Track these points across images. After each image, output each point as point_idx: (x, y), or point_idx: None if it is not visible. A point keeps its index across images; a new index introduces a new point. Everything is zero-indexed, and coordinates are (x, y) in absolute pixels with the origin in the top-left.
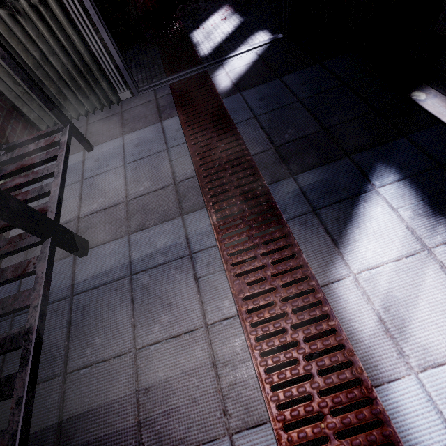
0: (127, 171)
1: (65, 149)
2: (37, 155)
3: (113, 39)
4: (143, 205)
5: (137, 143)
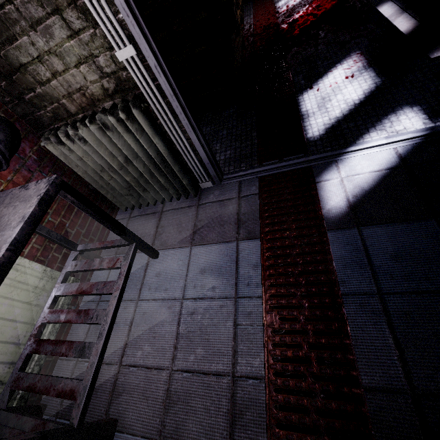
0: (183, 313)
1: (121, 287)
2: (112, 237)
3: (201, 136)
4: (186, 393)
5: (203, 268)
